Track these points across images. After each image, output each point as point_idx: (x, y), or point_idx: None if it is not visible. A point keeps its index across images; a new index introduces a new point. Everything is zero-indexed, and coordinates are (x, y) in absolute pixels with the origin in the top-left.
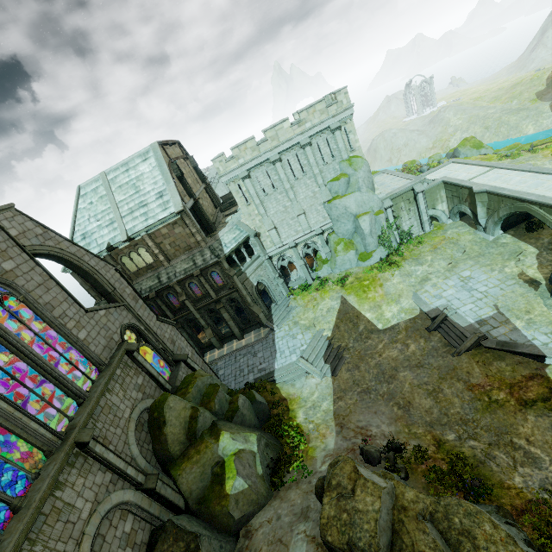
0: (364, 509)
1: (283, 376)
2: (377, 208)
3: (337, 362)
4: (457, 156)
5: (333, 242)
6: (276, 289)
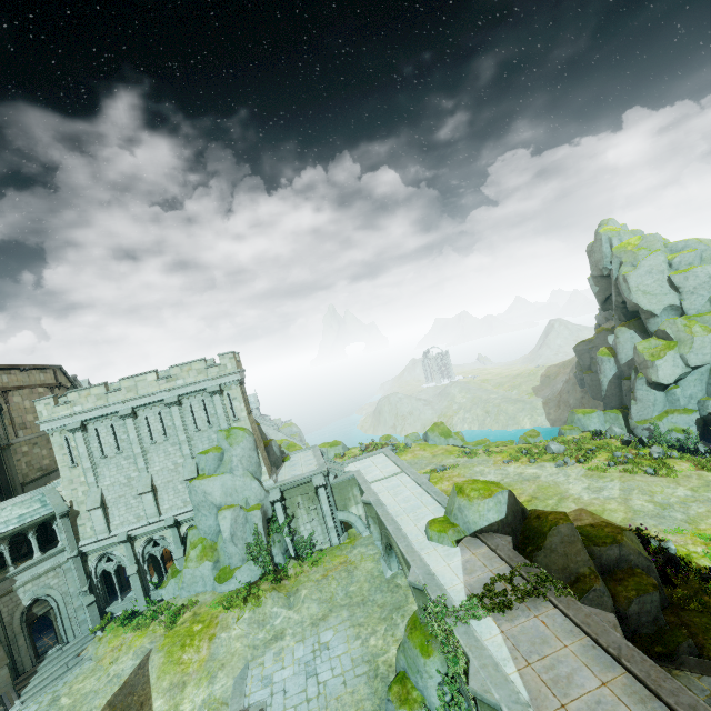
0: None
1: None
2: (255, 500)
3: None
4: (427, 441)
5: (190, 542)
6: (76, 614)
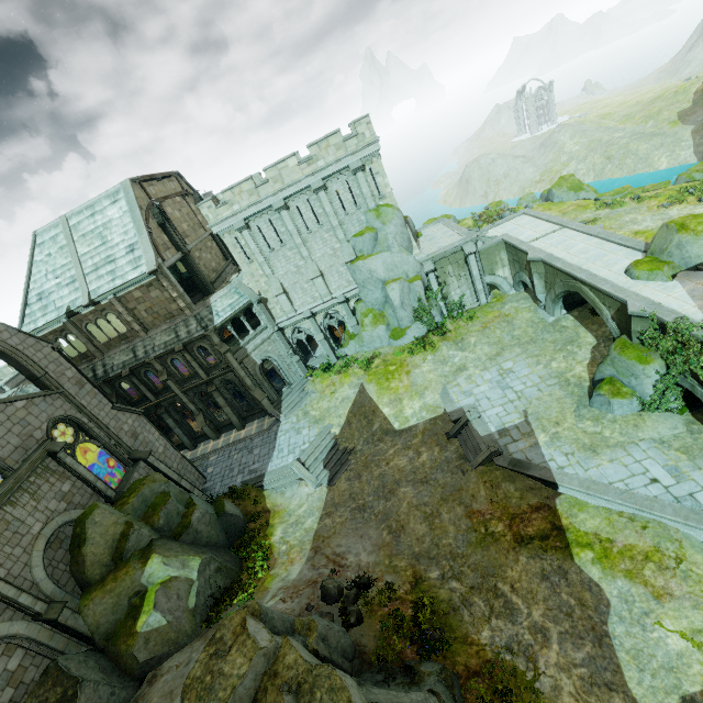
0: (229, 672)
1: (273, 481)
2: (413, 273)
3: (338, 468)
4: (551, 200)
5: (360, 313)
6: (290, 368)
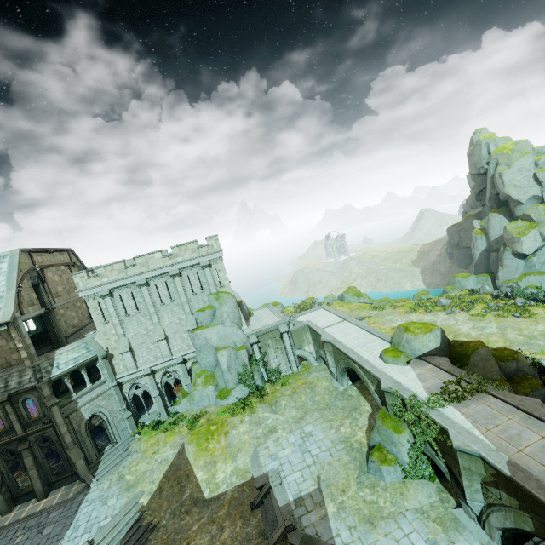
0: None
1: None
2: (240, 343)
3: None
4: (343, 300)
5: (195, 373)
6: (120, 424)
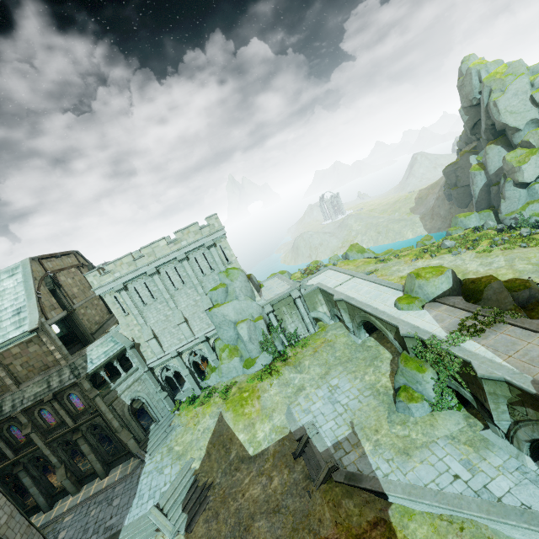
0: None
1: (128, 538)
2: (257, 314)
3: (197, 509)
4: (348, 258)
5: (219, 349)
6: (159, 404)
